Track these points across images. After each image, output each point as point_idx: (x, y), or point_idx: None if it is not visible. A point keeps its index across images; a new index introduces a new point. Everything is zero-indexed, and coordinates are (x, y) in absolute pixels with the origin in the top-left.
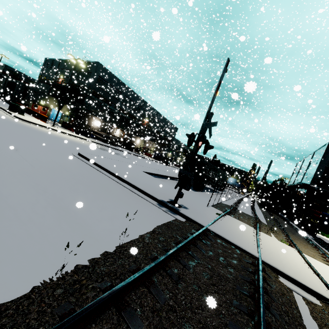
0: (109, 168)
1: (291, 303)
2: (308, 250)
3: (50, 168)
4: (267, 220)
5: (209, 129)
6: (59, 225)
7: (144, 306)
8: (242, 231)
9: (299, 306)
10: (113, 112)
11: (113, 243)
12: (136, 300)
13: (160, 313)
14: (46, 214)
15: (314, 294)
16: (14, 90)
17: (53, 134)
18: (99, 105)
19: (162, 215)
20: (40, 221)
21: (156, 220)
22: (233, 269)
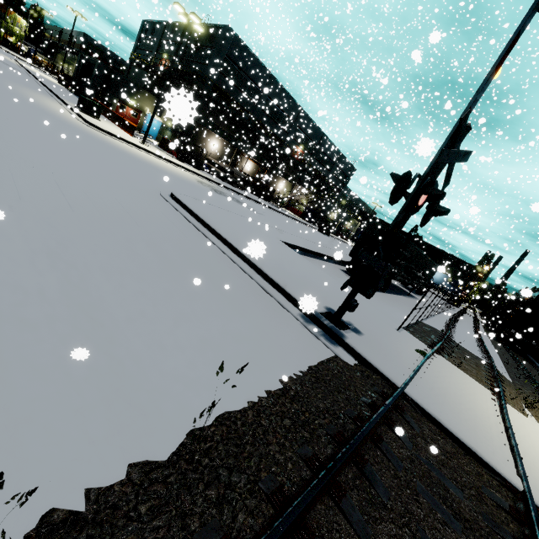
0: (219, 229)
1: None
2: None
3: (106, 215)
4: (510, 370)
5: (449, 168)
6: (62, 360)
7: None
8: (472, 400)
9: None
10: (245, 127)
11: (180, 425)
12: None
13: None
14: (43, 325)
15: None
16: (91, 76)
17: (138, 157)
18: (223, 112)
19: (308, 344)
20: (17, 343)
21: (292, 357)
22: (468, 532)
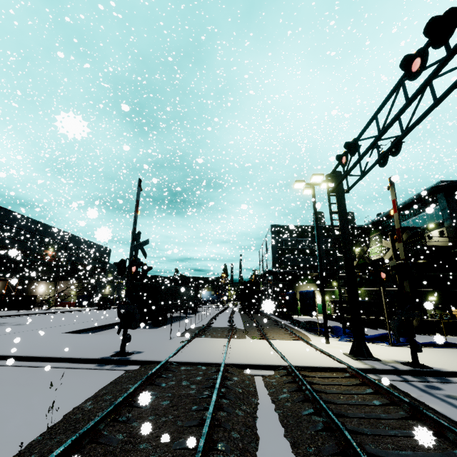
0: None
1: (250, 384)
2: (279, 335)
3: None
4: (245, 324)
5: (141, 250)
6: None
7: (94, 456)
8: (212, 346)
9: (257, 384)
10: None
11: (37, 433)
12: (84, 456)
13: (113, 451)
14: None
15: (270, 368)
16: None
17: None
18: None
19: (107, 375)
20: None
21: (97, 384)
22: (196, 385)
